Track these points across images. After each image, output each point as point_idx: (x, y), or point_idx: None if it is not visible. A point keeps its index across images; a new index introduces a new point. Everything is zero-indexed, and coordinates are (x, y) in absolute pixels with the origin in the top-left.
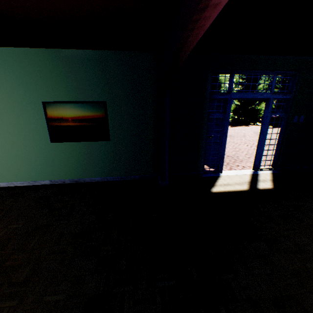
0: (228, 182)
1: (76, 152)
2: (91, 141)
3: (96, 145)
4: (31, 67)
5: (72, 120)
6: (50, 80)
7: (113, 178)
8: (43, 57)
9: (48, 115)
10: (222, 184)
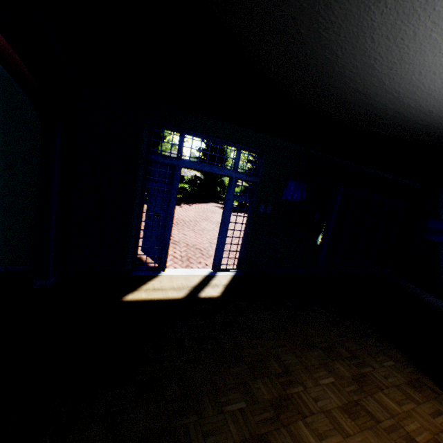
0: (163, 285)
1: None
2: None
3: None
4: None
5: None
6: None
7: None
8: None
9: None
10: (150, 288)
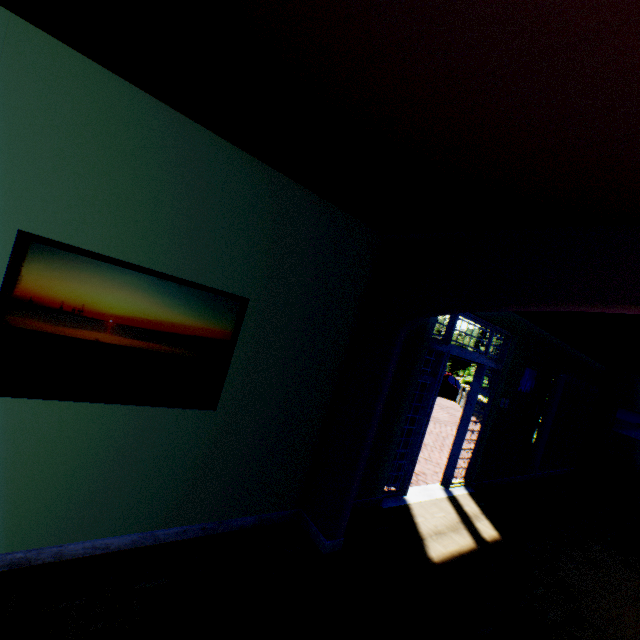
0: (434, 523)
1: (75, 439)
2: (155, 404)
3: (164, 421)
4: (40, 101)
5: (119, 324)
6: (98, 176)
7: (178, 531)
8: (108, 100)
9: (22, 284)
10: (431, 532)
